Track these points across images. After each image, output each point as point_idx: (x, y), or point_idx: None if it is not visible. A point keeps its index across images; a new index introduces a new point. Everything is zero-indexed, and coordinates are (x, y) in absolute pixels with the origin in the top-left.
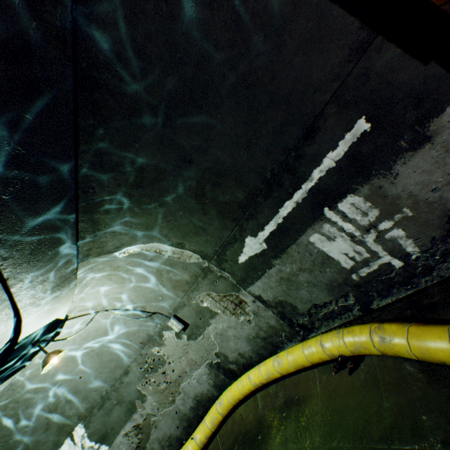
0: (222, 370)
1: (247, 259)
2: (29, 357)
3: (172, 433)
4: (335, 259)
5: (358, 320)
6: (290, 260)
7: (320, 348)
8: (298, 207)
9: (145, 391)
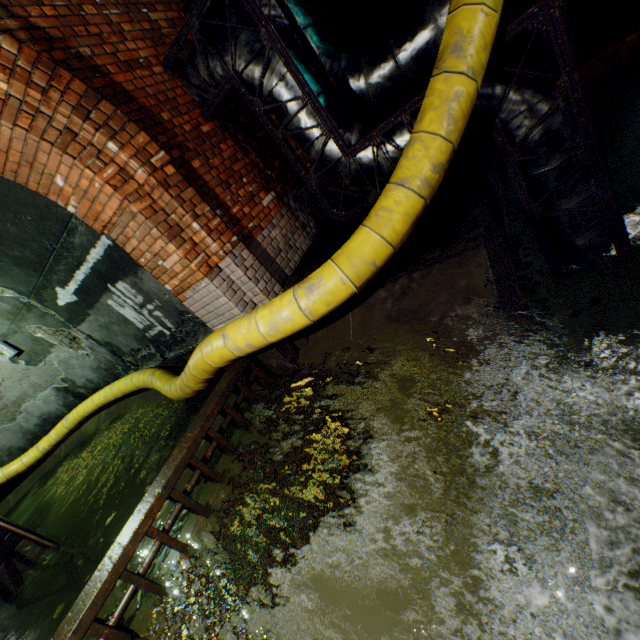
0: (73, 393)
1: (66, 304)
2: None
3: (15, 444)
4: (132, 321)
5: (159, 364)
6: (101, 313)
7: (132, 381)
8: (89, 277)
9: None
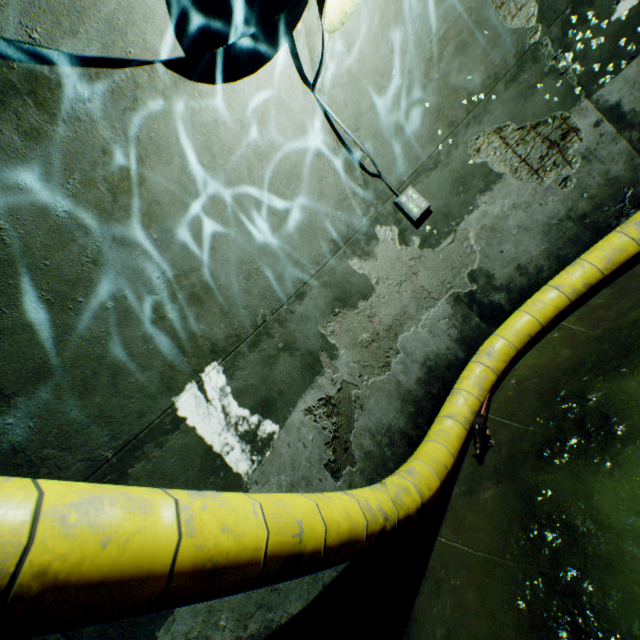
0: (476, 309)
1: (632, 8)
2: (234, 11)
3: (391, 423)
4: None
5: None
6: None
7: None
8: None
9: (334, 341)
